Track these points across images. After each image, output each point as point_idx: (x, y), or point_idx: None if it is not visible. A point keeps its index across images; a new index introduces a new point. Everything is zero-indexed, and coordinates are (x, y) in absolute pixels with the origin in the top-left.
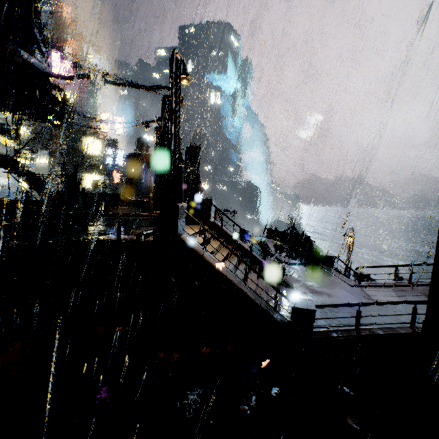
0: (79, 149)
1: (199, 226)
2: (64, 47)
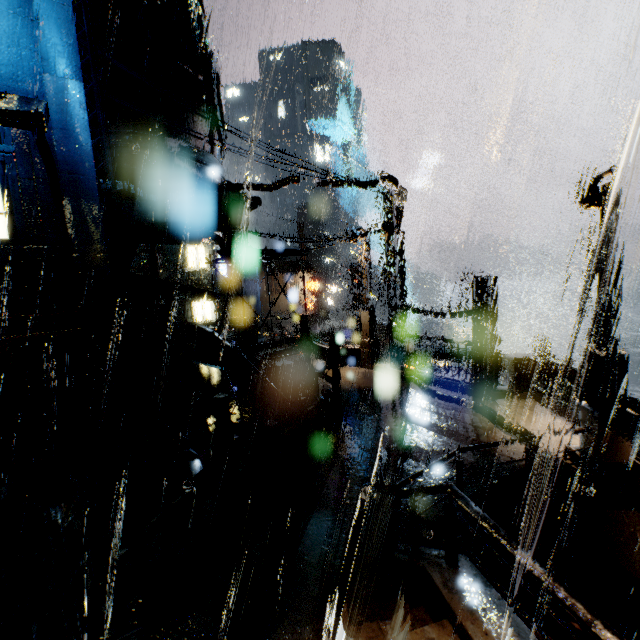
0: (182, 264)
1: (521, 401)
2: None
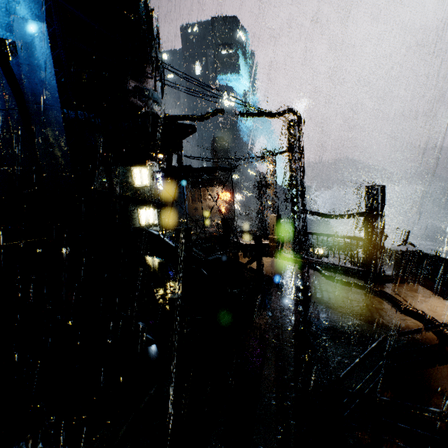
0: (130, 182)
1: (407, 285)
2: None
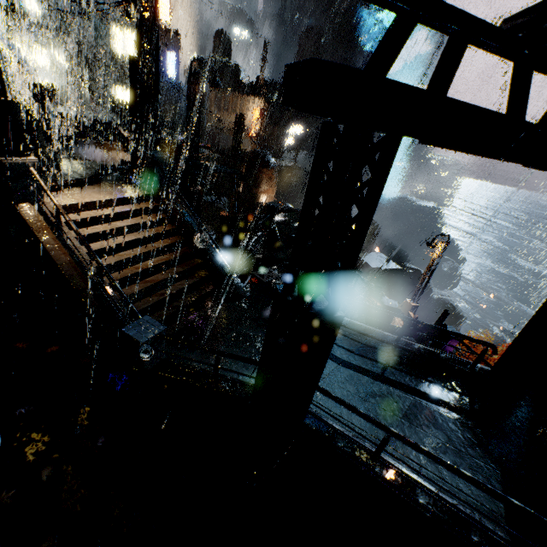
0: (106, 42)
1: (138, 190)
2: None
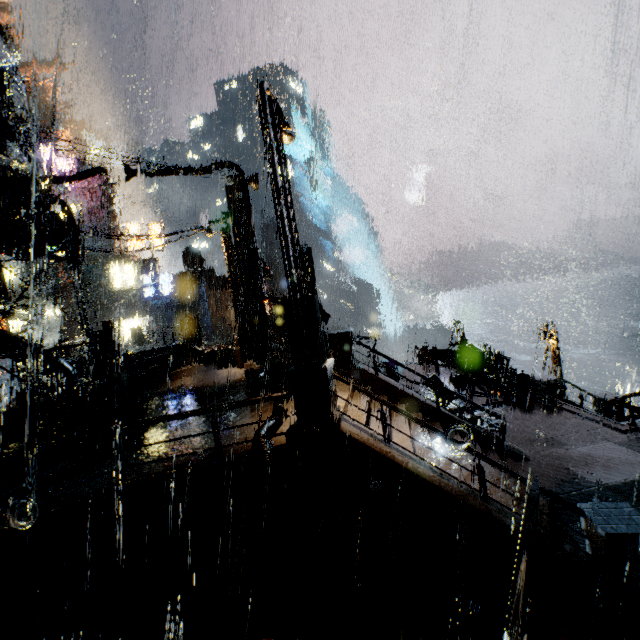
0: (103, 284)
1: (338, 381)
2: (55, 142)
